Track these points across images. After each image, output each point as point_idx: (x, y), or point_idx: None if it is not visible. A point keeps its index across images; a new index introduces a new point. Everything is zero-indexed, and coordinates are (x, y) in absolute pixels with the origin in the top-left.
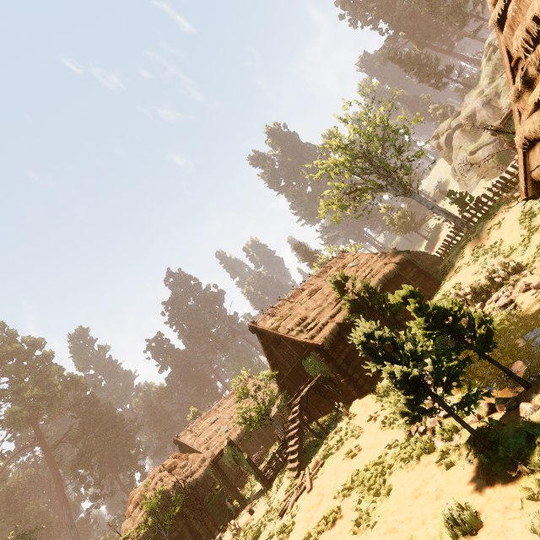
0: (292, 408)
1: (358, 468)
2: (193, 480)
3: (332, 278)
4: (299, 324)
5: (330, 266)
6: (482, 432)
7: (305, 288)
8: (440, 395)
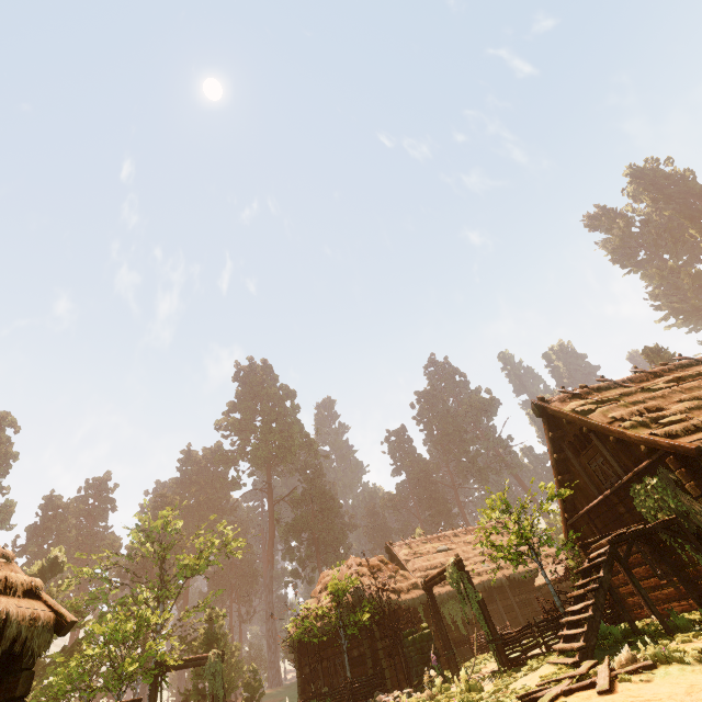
0: (589, 553)
1: None
2: (395, 600)
3: None
4: (638, 415)
5: None
6: None
7: (664, 372)
8: None
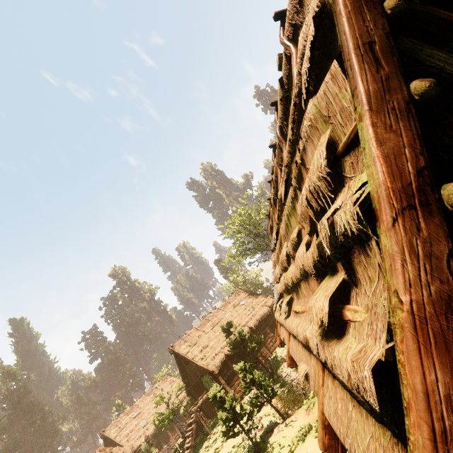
0: (191, 414)
1: None
2: None
3: (222, 326)
4: (201, 351)
5: (229, 301)
6: (260, 442)
7: (210, 320)
8: (266, 413)
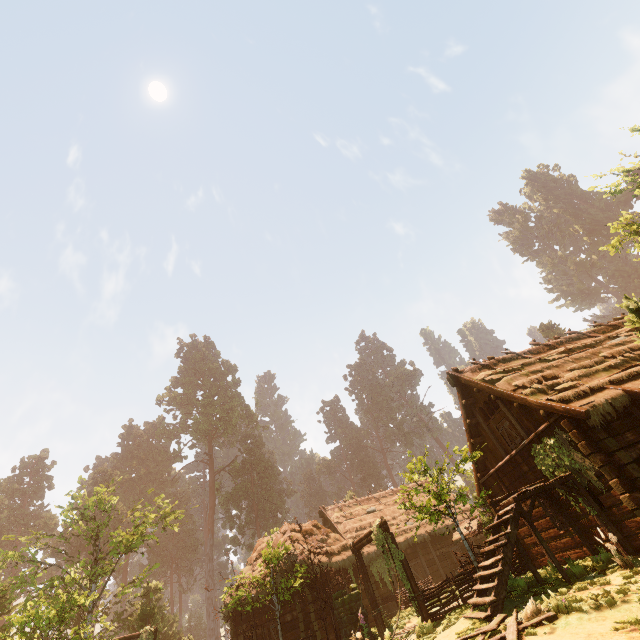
0: (498, 510)
1: None
2: (326, 562)
3: (630, 300)
4: (537, 383)
5: (616, 324)
6: None
7: (557, 345)
8: None
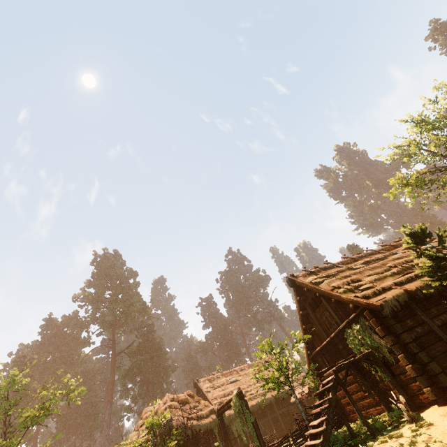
0: (322, 380)
1: None
2: (197, 425)
3: (406, 227)
4: (347, 285)
5: (396, 244)
6: None
7: (359, 258)
8: None
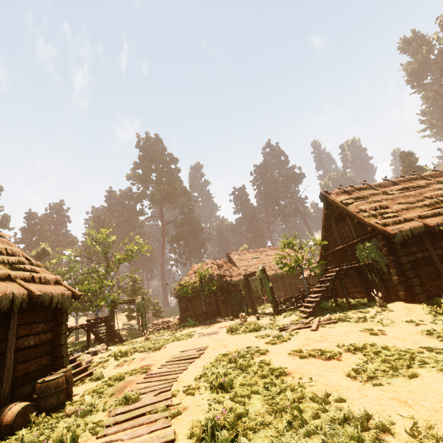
0: (326, 273)
1: (374, 343)
2: (229, 280)
3: None
4: (374, 209)
5: None
6: None
7: (399, 183)
8: None
